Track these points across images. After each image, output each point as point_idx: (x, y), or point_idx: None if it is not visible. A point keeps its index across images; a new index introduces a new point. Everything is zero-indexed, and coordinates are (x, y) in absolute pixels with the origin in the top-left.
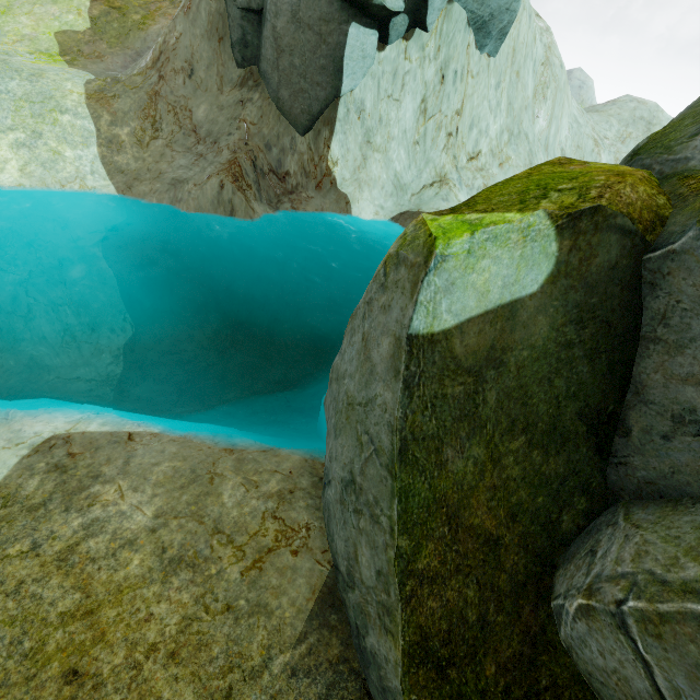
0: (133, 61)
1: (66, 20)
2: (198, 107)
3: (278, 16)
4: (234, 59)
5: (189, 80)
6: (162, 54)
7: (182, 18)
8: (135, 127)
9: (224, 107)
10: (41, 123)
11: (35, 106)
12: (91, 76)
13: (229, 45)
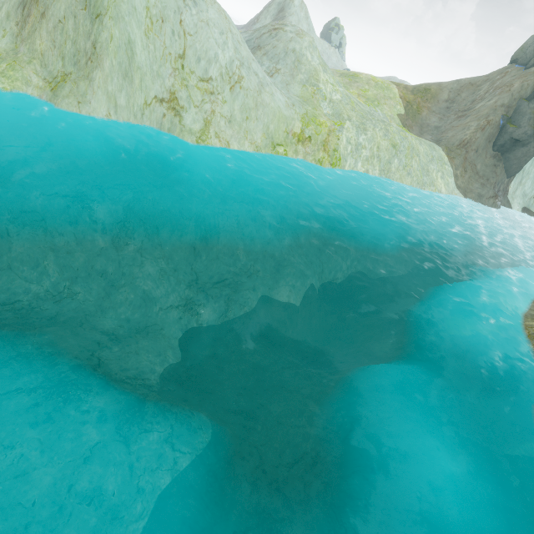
0: (421, 130)
1: (397, 108)
2: (477, 165)
3: (533, 148)
4: (492, 149)
5: (475, 154)
6: (468, 143)
7: (480, 132)
8: (460, 170)
9: (487, 166)
10: (442, 168)
11: (440, 162)
12: (437, 145)
13: (491, 143)
